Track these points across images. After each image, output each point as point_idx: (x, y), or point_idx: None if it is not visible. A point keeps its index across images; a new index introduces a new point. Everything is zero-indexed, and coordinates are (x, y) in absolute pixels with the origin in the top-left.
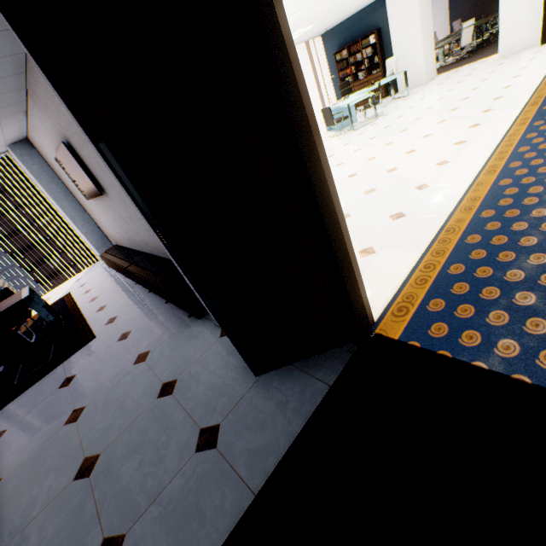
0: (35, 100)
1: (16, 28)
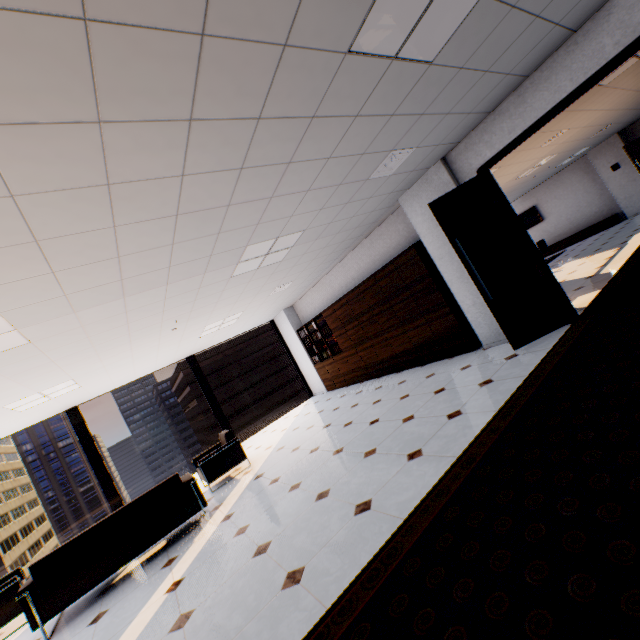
0: (524, 197)
1: (626, 151)
